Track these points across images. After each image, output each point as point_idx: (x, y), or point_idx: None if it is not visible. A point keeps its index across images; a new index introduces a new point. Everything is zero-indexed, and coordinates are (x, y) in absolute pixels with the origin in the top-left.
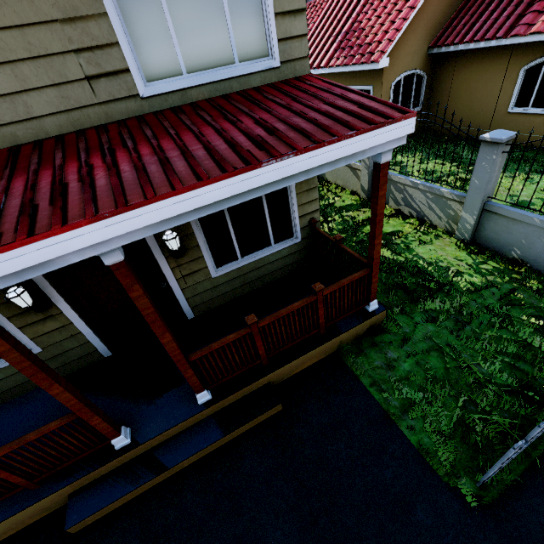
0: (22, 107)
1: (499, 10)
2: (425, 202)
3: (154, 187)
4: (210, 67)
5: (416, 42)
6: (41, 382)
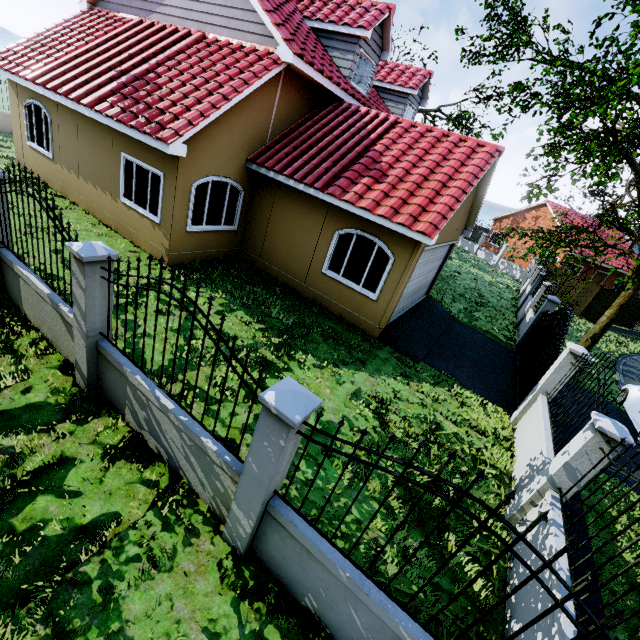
0: None
1: (319, 158)
2: (181, 446)
3: None
4: None
5: (232, 146)
6: None
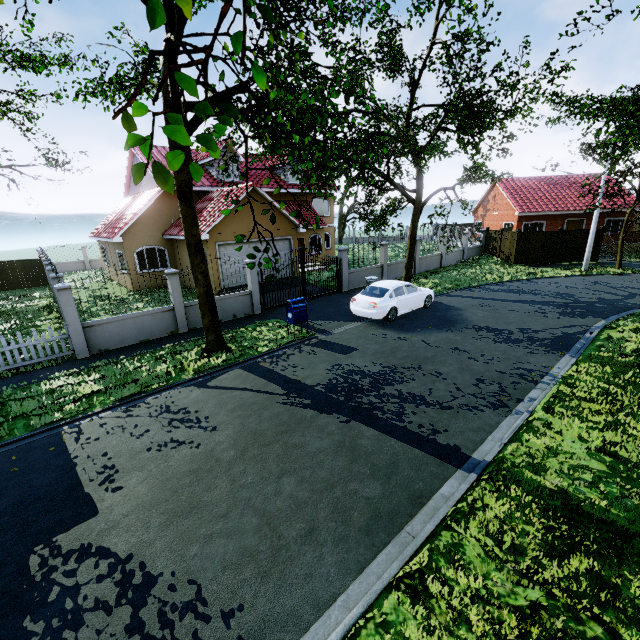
0: None
1: None
2: None
3: None
4: None
5: (150, 231)
6: None
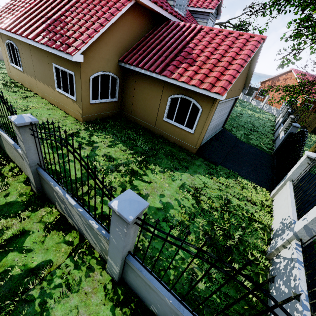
0: None
1: (157, 55)
2: (82, 223)
3: None
4: None
5: (109, 53)
6: None
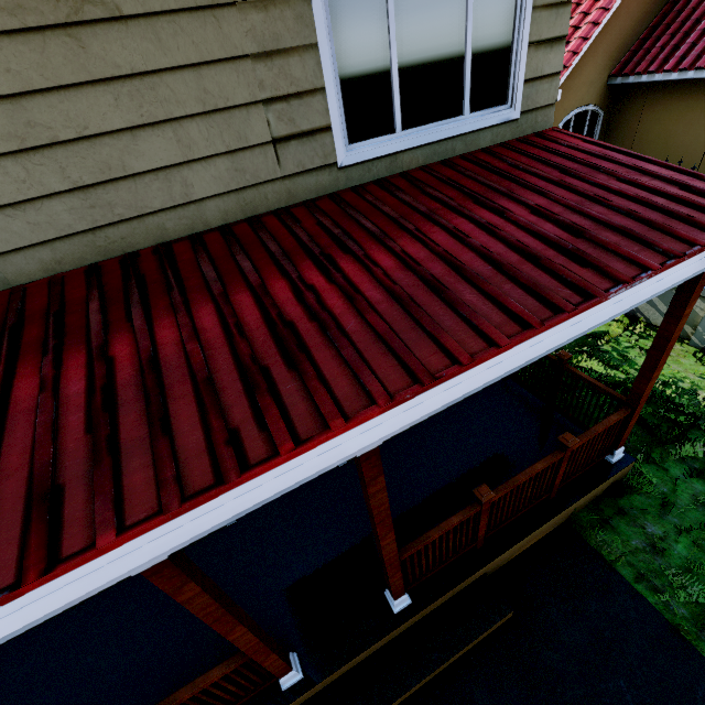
0: (179, 186)
1: None
2: None
3: (451, 336)
4: (431, 121)
5: (595, 69)
6: (222, 626)
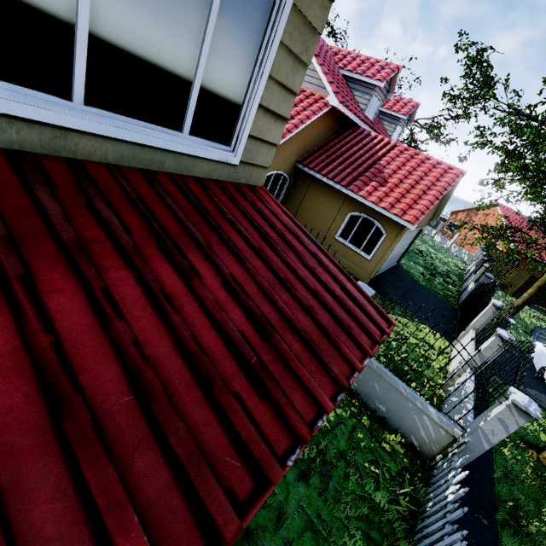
0: None
1: (344, 166)
2: None
3: None
4: (137, 116)
5: (291, 152)
6: None
